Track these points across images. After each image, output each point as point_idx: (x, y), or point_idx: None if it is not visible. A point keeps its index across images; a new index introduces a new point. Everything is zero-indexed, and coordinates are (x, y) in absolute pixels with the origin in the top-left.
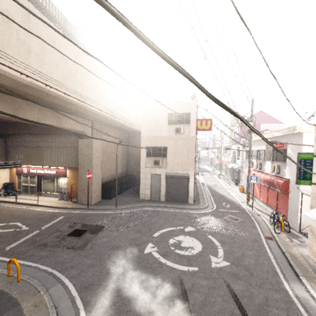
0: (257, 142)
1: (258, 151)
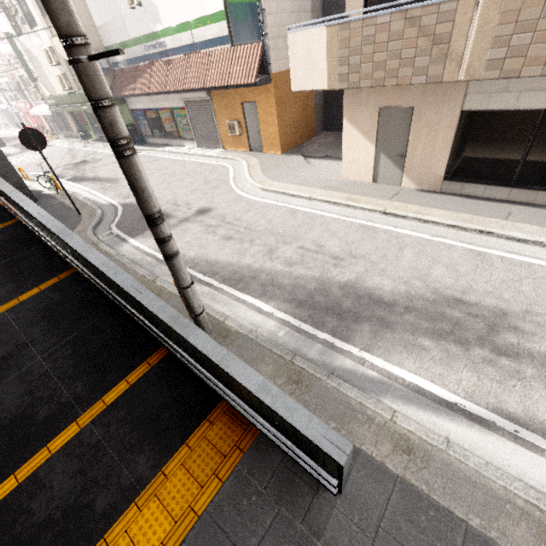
0: None
1: (7, 83)
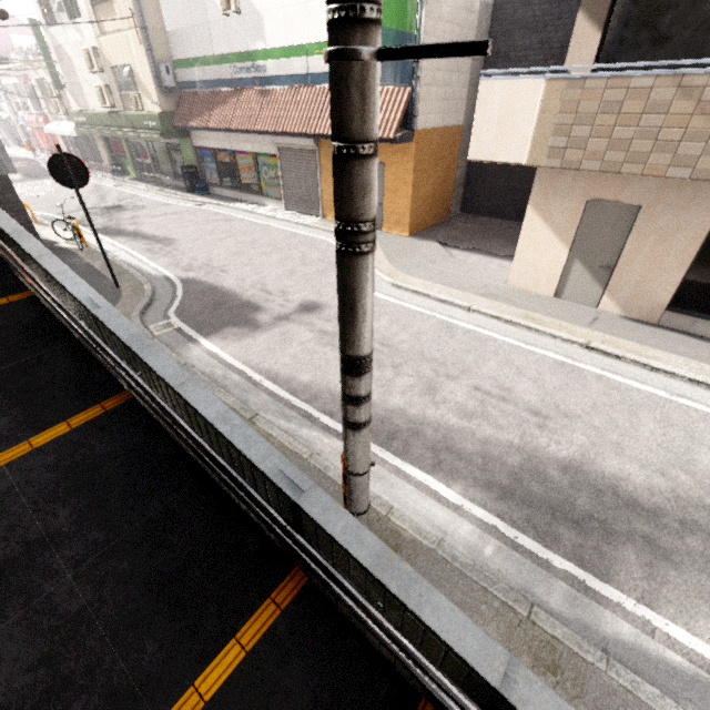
0: (8, 72)
1: (15, 86)
